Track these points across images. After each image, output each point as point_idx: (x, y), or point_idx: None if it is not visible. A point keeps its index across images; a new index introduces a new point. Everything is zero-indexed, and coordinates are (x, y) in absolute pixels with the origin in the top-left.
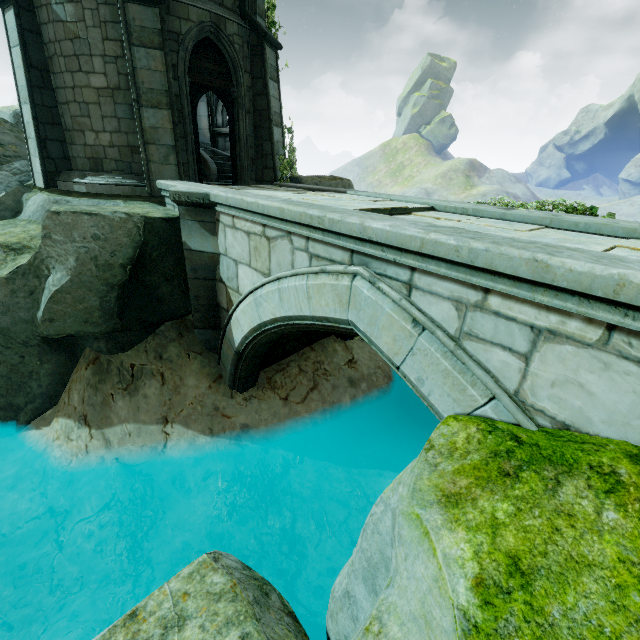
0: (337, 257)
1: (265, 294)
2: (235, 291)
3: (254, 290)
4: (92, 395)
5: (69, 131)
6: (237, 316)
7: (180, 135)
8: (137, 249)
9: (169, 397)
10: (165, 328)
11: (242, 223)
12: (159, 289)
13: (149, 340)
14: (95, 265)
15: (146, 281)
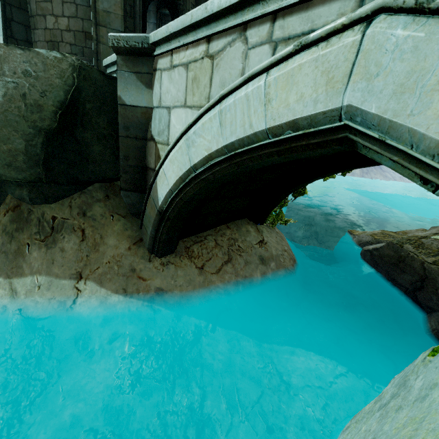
0: (328, 17)
1: (200, 127)
2: (165, 144)
3: (187, 129)
4: (6, 242)
5: (33, 17)
6: (164, 169)
7: (130, 29)
8: (69, 93)
9: (87, 253)
10: (93, 188)
11: (181, 55)
12: (91, 148)
13: (75, 197)
14: (23, 104)
15: (78, 137)
